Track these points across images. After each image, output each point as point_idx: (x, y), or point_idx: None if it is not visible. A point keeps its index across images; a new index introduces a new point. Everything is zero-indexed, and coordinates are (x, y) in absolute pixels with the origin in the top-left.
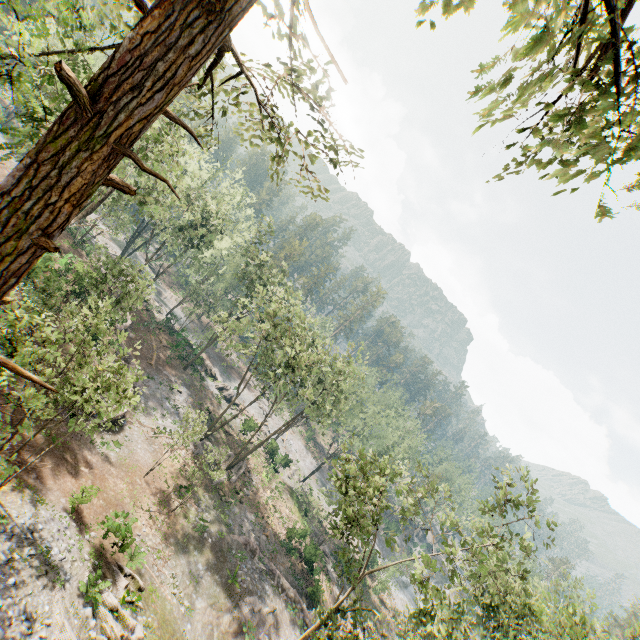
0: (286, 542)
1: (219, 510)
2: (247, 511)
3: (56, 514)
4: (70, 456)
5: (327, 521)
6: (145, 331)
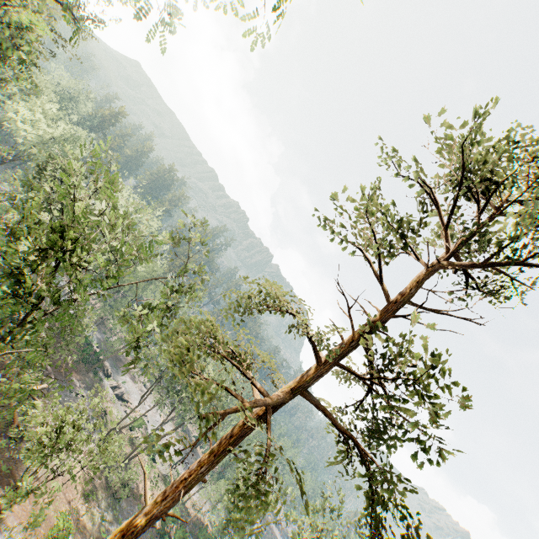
0: (161, 528)
1: (113, 507)
2: (132, 504)
3: (15, 537)
4: (14, 480)
5: (188, 501)
6: (56, 338)
